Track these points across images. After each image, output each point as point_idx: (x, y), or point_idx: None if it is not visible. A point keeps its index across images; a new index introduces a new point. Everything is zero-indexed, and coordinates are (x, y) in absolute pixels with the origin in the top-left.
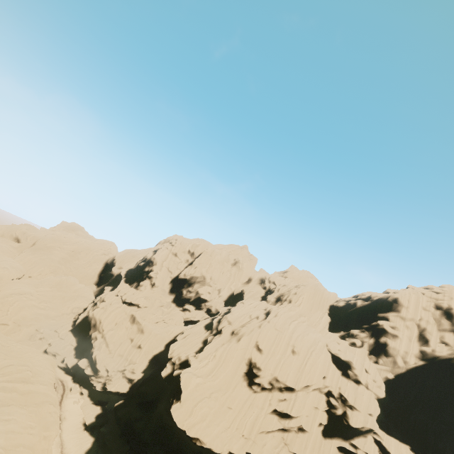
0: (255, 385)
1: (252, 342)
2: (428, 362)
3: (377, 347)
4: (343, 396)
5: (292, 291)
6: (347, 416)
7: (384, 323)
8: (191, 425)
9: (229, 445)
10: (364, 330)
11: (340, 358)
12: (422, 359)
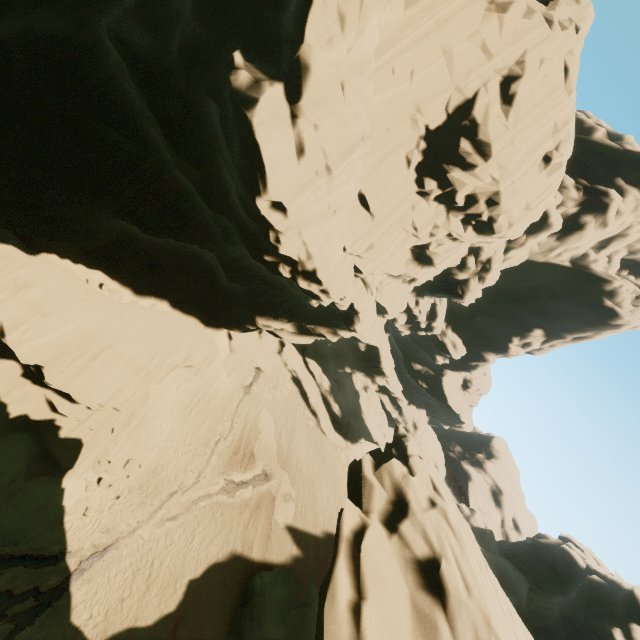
0: (433, 180)
1: (510, 52)
2: (574, 267)
3: (566, 222)
4: (490, 264)
5: None
6: (468, 286)
7: (617, 199)
8: (300, 221)
9: (345, 291)
10: (582, 190)
11: (548, 216)
12: (572, 261)
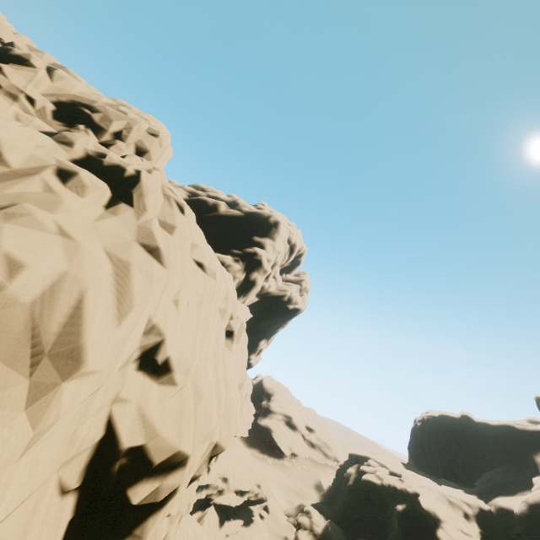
0: None
1: (129, 349)
2: (261, 298)
3: (243, 285)
4: None
5: (133, 116)
6: None
7: (263, 254)
8: None
9: None
10: (240, 260)
11: None
12: (257, 295)
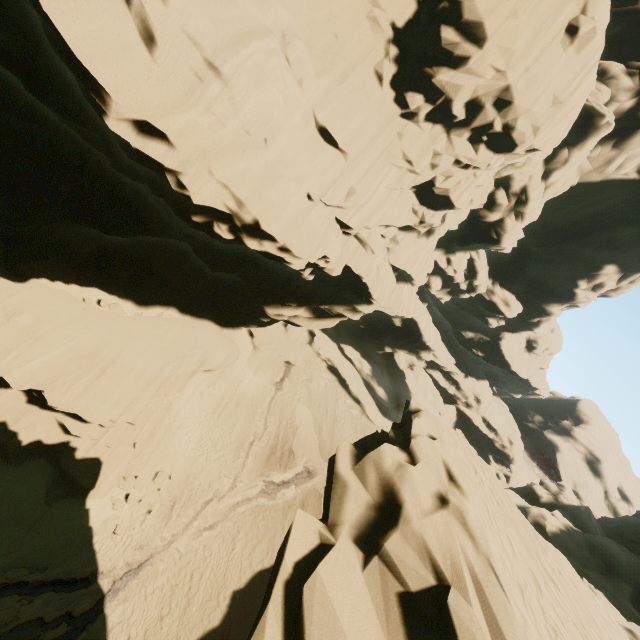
0: (417, 93)
1: None
2: None
3: (622, 122)
4: (527, 194)
5: None
6: (503, 227)
7: None
8: (202, 153)
9: (324, 249)
10: (637, 74)
11: (593, 115)
12: (639, 171)
